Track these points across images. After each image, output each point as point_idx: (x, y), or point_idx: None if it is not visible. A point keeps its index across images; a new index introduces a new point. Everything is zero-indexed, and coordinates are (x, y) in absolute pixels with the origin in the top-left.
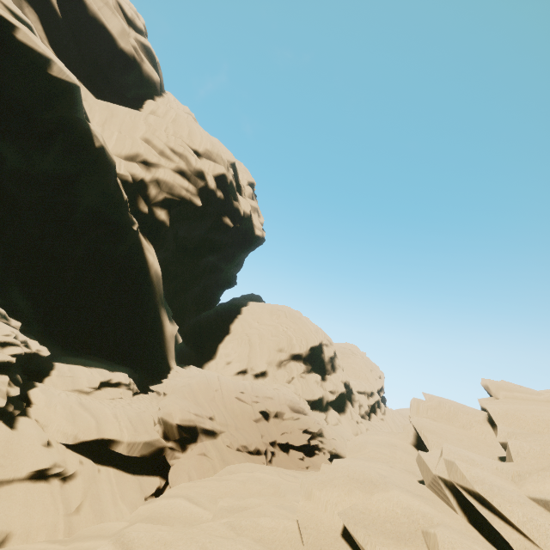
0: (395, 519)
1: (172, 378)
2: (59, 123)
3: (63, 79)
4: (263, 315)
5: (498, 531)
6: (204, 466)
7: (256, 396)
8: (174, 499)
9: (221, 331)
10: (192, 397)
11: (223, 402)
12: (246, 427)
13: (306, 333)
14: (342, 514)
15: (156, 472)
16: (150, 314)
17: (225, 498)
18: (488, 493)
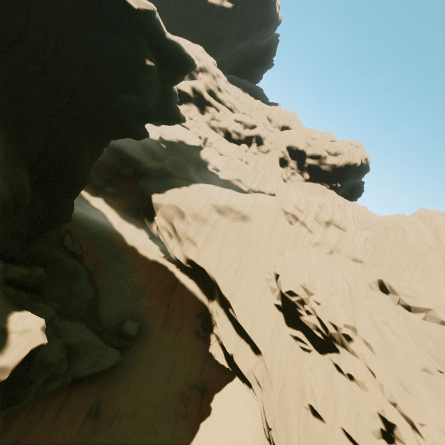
0: None
1: None
2: None
3: None
4: None
5: None
6: None
7: None
8: None
9: None
10: None
11: None
12: None
13: None
14: None
15: None
16: None
17: None
18: None
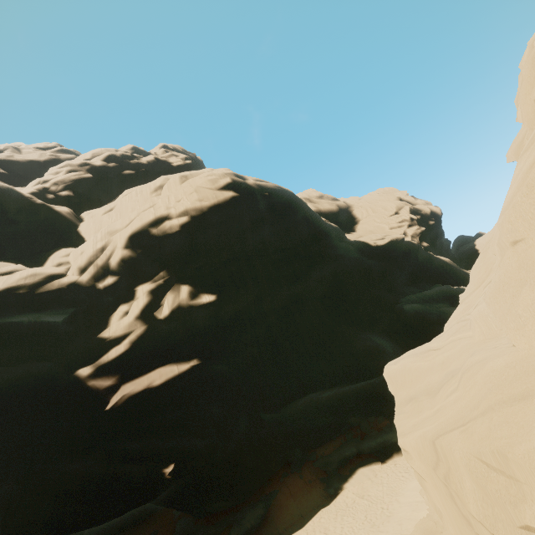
0: None
1: None
2: (406, 247)
3: (402, 238)
4: None
5: None
6: None
7: None
8: None
9: None
10: None
11: None
12: None
13: None
14: None
15: None
16: (461, 273)
17: None
18: None
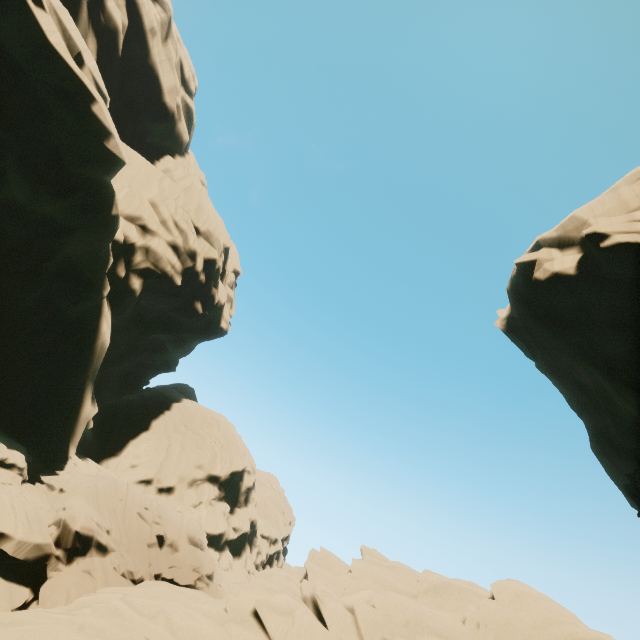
0: (282, 606)
1: (72, 472)
2: (87, 181)
3: (114, 153)
4: (194, 419)
5: (324, 612)
6: (85, 585)
7: (159, 516)
8: (116, 594)
9: (139, 424)
10: (95, 502)
11: (123, 515)
12: (137, 550)
13: (234, 453)
14: (257, 600)
15: (29, 582)
16: (75, 387)
17: (160, 599)
18: (326, 596)
